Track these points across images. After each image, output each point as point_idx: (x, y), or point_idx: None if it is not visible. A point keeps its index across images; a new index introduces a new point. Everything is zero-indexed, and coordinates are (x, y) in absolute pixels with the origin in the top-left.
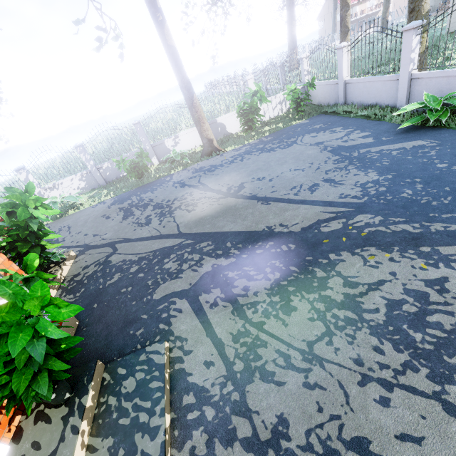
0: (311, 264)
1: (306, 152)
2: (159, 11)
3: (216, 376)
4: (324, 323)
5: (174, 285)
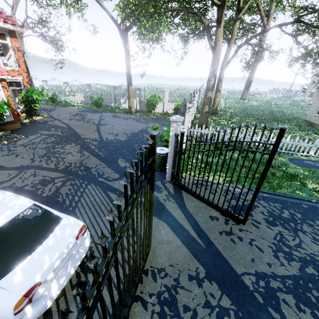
0: (67, 142)
1: (138, 127)
2: (128, 50)
3: (21, 143)
4: (46, 147)
5: (45, 132)
